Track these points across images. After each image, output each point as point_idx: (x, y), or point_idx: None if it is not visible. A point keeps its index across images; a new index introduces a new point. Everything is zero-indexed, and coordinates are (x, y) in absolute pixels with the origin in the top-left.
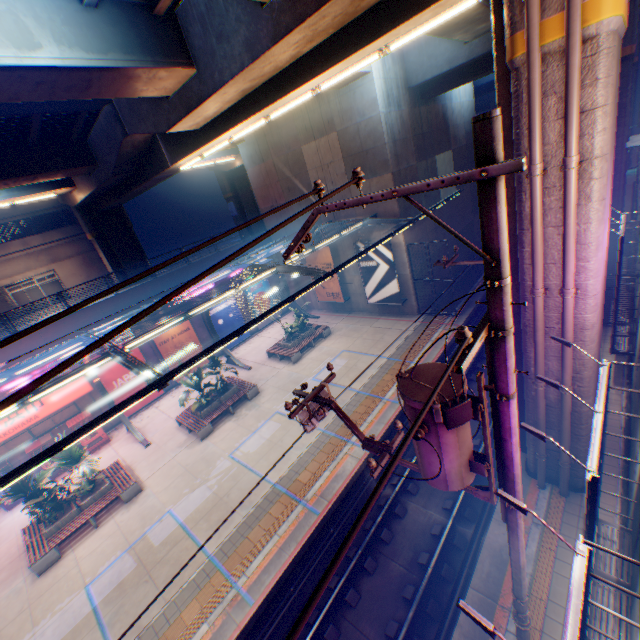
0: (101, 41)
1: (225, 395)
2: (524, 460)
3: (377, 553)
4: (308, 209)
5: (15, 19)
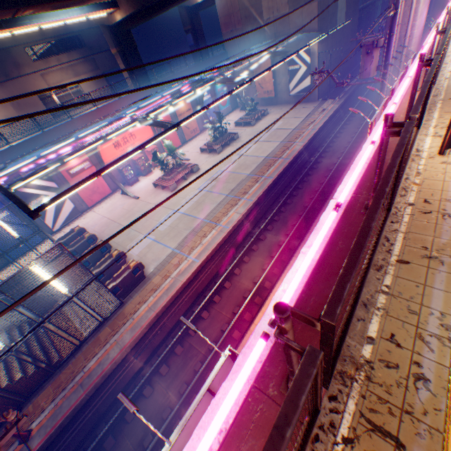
0: None
1: (224, 137)
2: None
3: (312, 172)
4: None
5: None
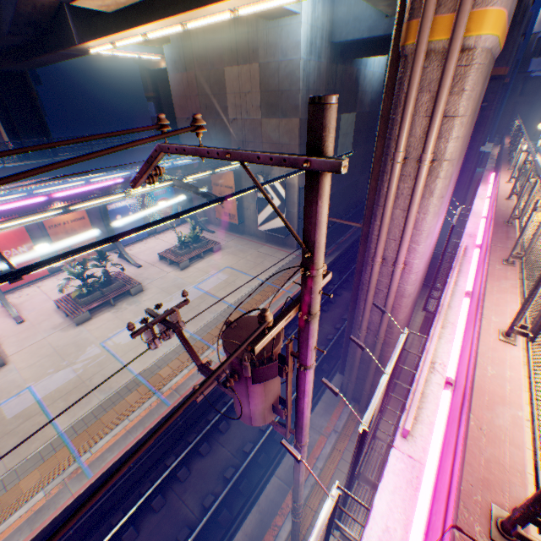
0: None
1: (109, 288)
2: (341, 381)
3: (213, 440)
4: (111, 150)
5: None
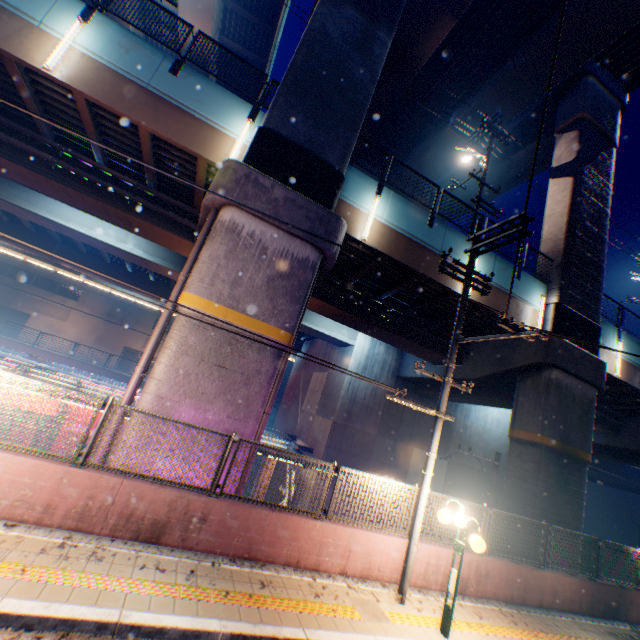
0: (157, 252)
1: None
2: None
3: None
4: None
5: (128, 234)
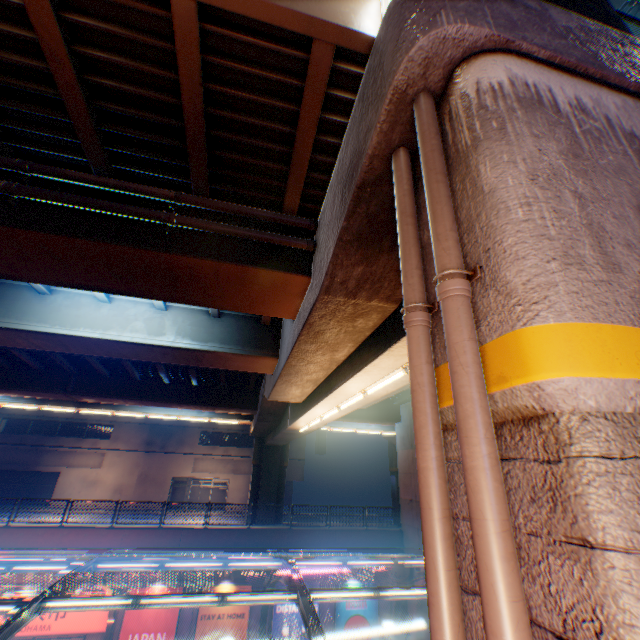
0: (209, 334)
1: None
2: None
3: None
4: None
5: (162, 320)
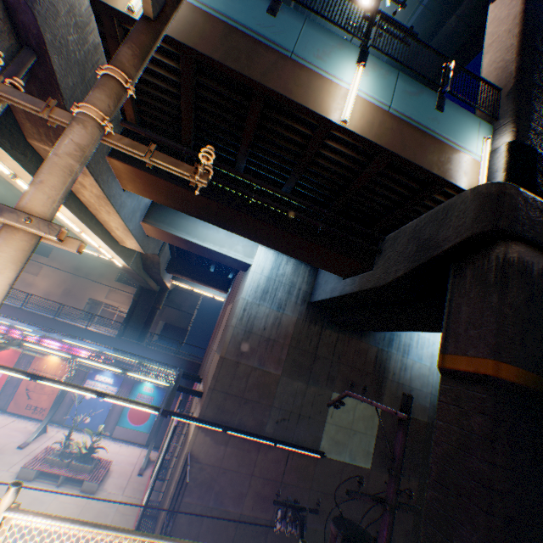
0: None
1: None
2: None
3: None
4: None
5: None
